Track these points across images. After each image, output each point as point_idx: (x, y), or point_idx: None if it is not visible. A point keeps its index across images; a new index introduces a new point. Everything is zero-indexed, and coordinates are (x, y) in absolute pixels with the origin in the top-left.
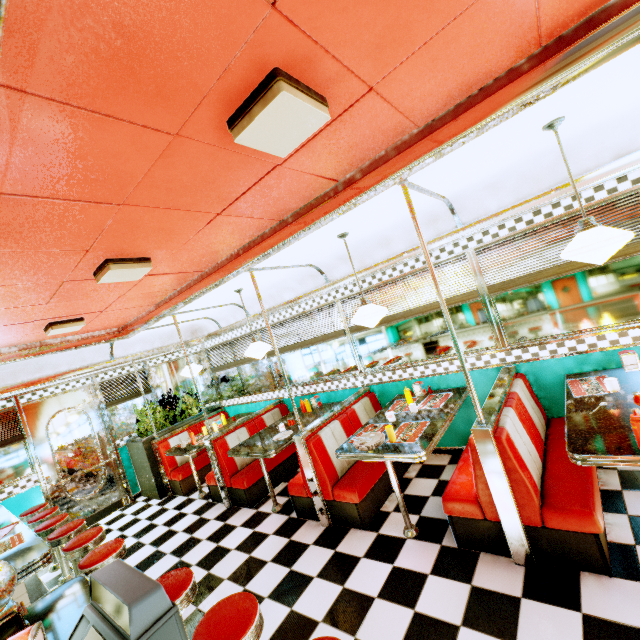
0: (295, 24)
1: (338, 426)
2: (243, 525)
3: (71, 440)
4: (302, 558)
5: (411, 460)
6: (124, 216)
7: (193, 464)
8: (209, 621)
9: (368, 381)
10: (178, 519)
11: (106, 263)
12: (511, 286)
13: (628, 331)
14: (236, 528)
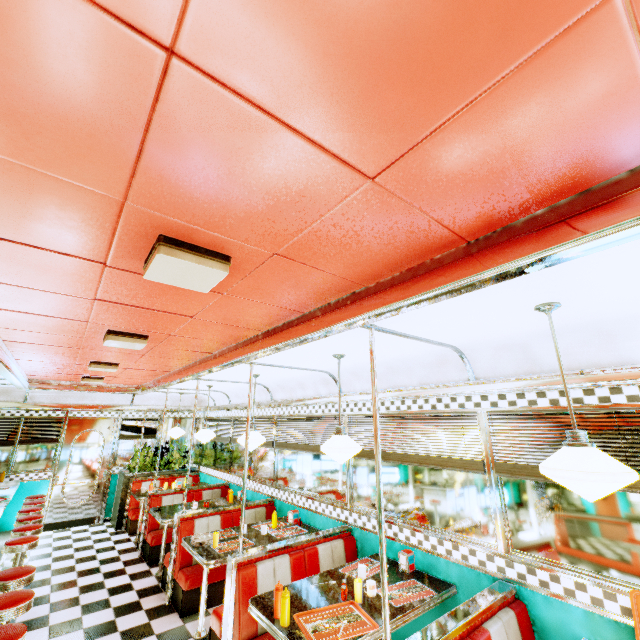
0: (104, 324)
1: (217, 521)
2: (130, 574)
3: (85, 455)
4: (129, 615)
5: (202, 564)
6: (86, 351)
7: (142, 509)
8: (4, 594)
9: (275, 494)
10: (107, 550)
11: (90, 363)
12: (360, 455)
13: (416, 532)
14: (125, 574)
